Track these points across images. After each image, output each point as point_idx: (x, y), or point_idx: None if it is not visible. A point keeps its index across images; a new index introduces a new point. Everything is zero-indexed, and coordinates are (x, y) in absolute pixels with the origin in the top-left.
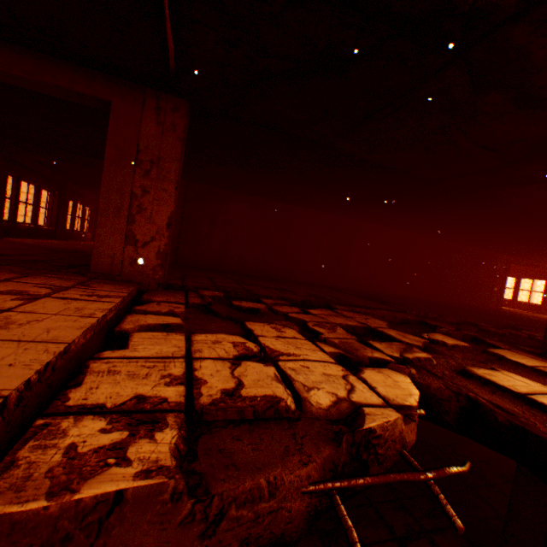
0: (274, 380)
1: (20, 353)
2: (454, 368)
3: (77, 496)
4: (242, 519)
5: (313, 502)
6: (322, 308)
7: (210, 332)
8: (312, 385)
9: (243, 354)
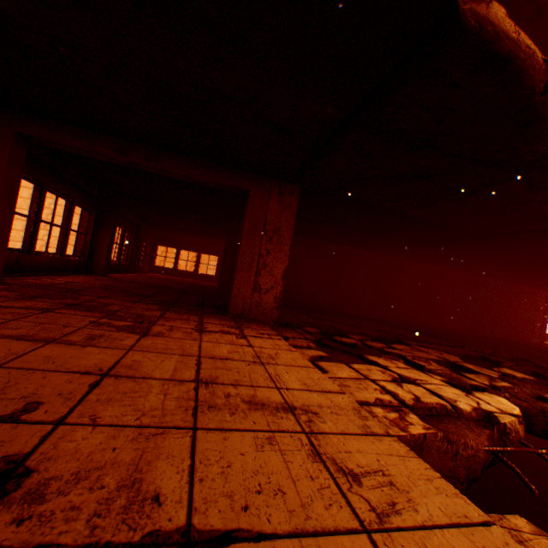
0: (431, 395)
1: (309, 373)
2: (530, 395)
3: (412, 432)
4: (463, 455)
5: (485, 456)
6: (393, 342)
7: (346, 362)
8: (454, 398)
9: (393, 378)
